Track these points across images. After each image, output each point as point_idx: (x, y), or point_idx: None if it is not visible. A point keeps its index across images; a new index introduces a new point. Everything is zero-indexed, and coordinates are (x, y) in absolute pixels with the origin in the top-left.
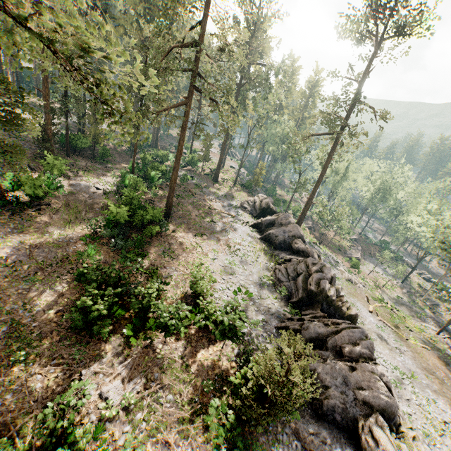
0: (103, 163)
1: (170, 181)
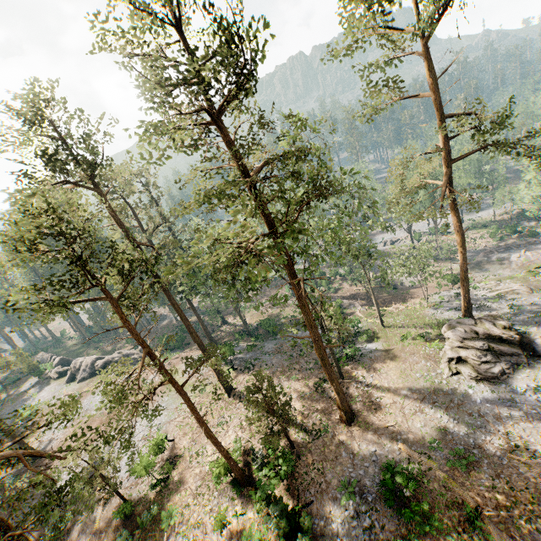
0: None
1: None
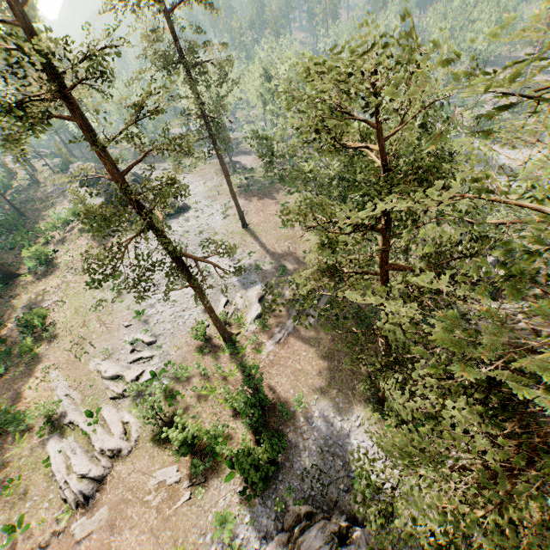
0: None
1: (2, 198)
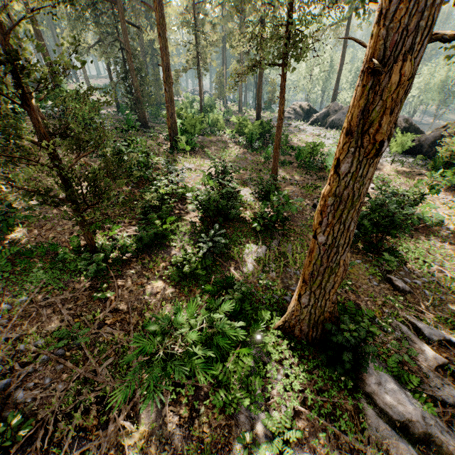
0: (159, 124)
1: (258, 100)
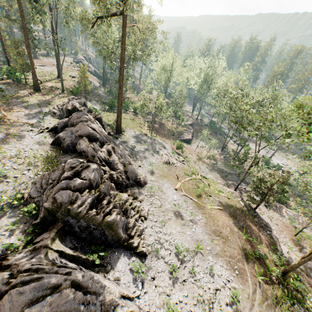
0: None
1: None
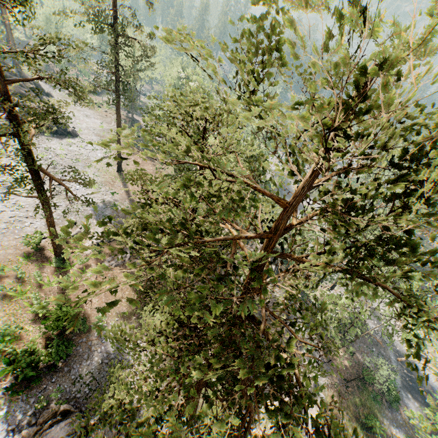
0: None
1: None
